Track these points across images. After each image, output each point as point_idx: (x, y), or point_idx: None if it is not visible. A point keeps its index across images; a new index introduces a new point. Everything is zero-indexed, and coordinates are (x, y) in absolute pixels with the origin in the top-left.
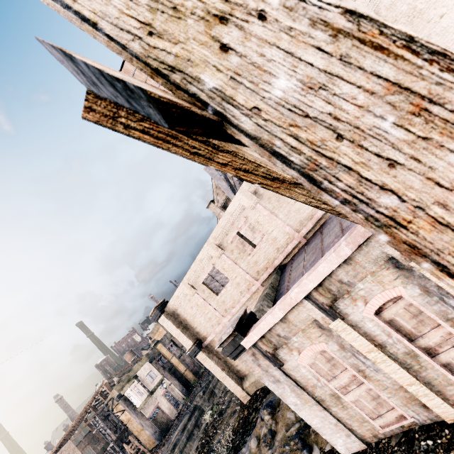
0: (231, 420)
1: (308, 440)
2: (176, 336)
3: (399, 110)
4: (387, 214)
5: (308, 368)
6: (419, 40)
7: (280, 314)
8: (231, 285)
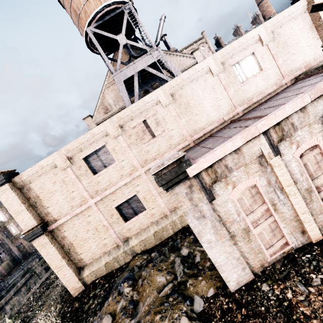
0: (46, 321)
1: (187, 292)
2: (15, 214)
3: None
4: None
5: (235, 203)
6: None
7: (240, 142)
8: (115, 167)
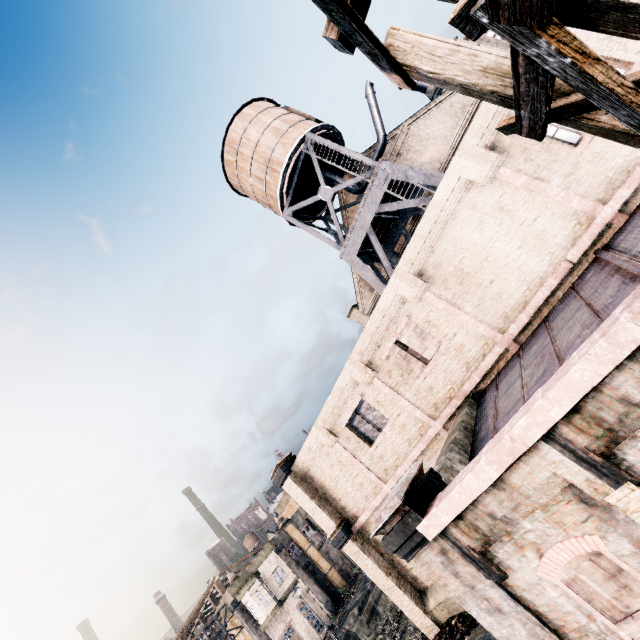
0: None
1: None
2: (311, 512)
3: None
4: None
5: (562, 589)
6: None
7: (492, 472)
8: (392, 429)
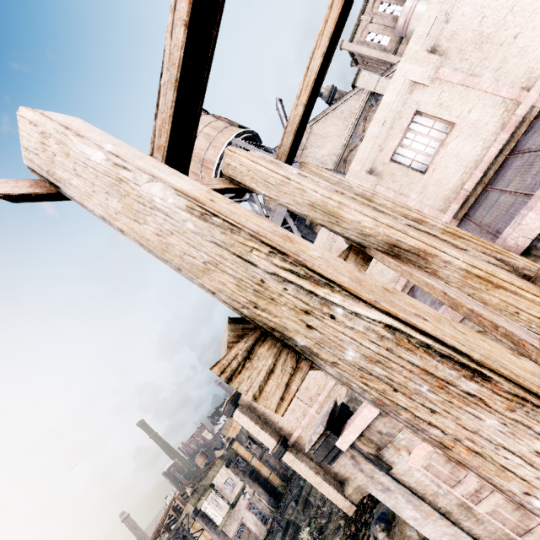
0: (336, 539)
1: None
2: (256, 434)
3: (429, 383)
4: (437, 440)
5: (423, 471)
6: (433, 347)
7: None
8: None
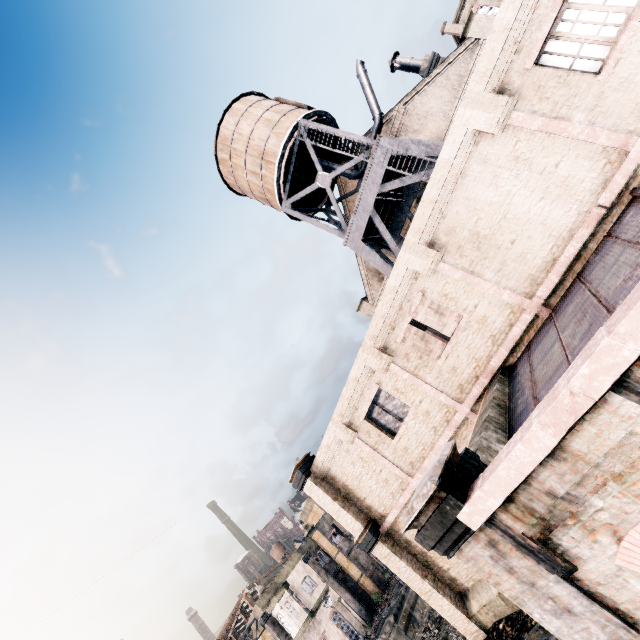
0: None
1: None
2: (335, 515)
3: None
4: None
5: None
6: None
7: (548, 439)
8: (415, 417)
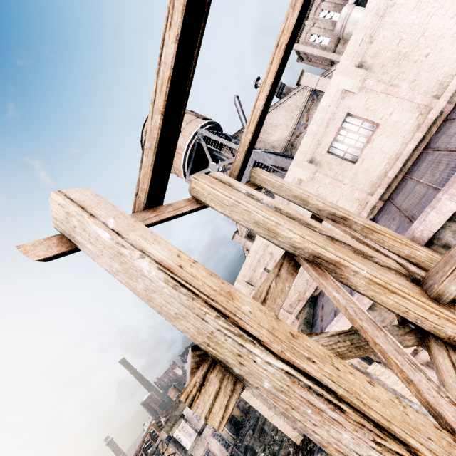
0: None
1: None
2: None
3: (311, 409)
4: (318, 441)
5: None
6: (313, 388)
7: None
8: None
